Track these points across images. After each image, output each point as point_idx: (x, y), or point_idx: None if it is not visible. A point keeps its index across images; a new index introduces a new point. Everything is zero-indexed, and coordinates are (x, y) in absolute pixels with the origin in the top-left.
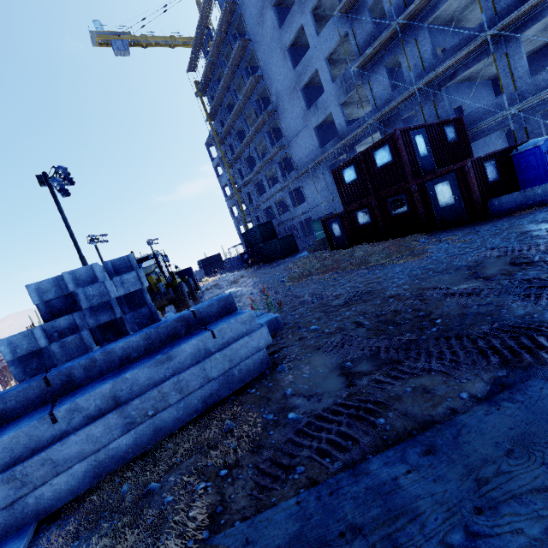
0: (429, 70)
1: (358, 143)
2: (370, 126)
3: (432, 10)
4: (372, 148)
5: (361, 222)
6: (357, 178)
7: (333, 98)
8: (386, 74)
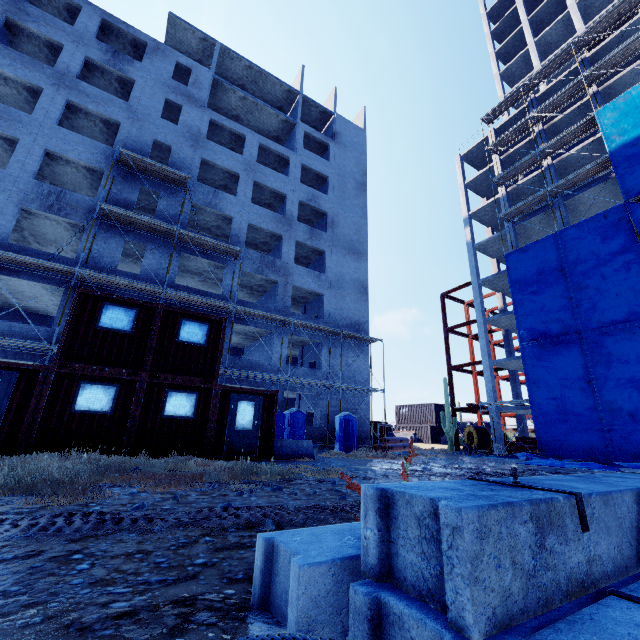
0: (167, 286)
1: (10, 274)
2: (60, 273)
3: (194, 252)
4: (183, 313)
5: (85, 405)
6: (131, 332)
7: (15, 190)
8: (122, 248)
